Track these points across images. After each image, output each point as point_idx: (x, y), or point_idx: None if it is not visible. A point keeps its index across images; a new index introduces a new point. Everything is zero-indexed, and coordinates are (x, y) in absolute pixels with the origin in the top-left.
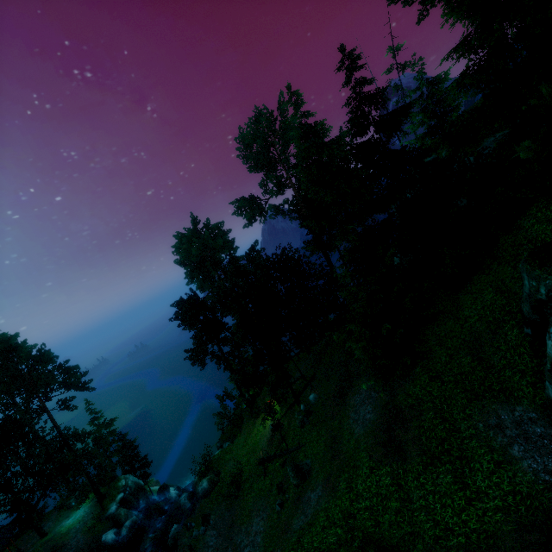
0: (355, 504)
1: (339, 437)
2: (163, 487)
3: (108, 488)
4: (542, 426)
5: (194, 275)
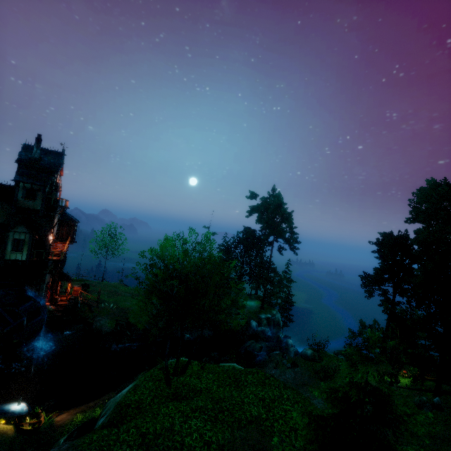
0: None
1: None
2: (288, 337)
3: (267, 307)
4: None
5: (418, 218)
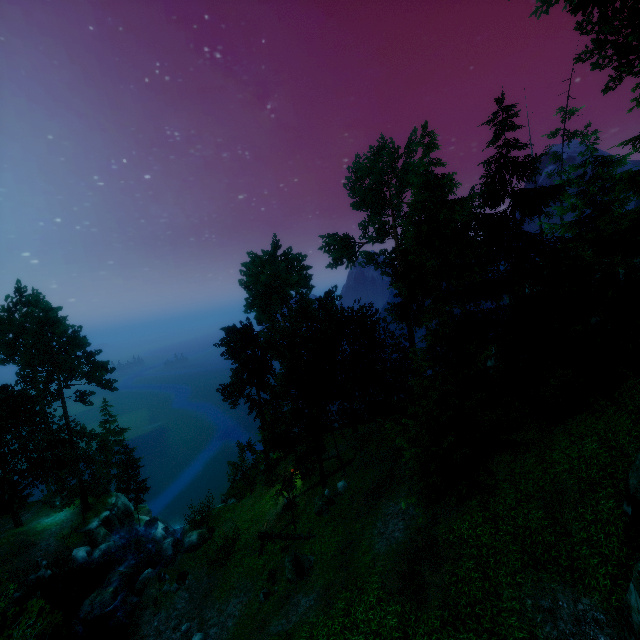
0: (347, 634)
1: (355, 545)
2: (152, 521)
3: (96, 500)
4: (609, 636)
5: (255, 304)
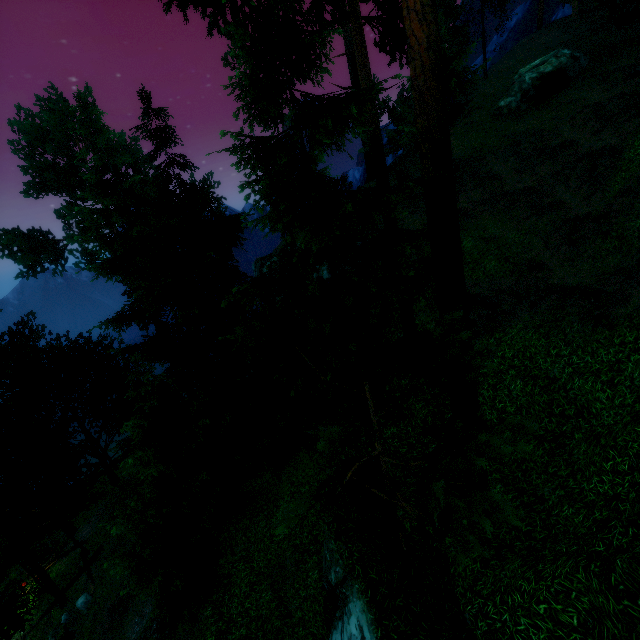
0: None
1: None
2: None
3: None
4: None
5: None
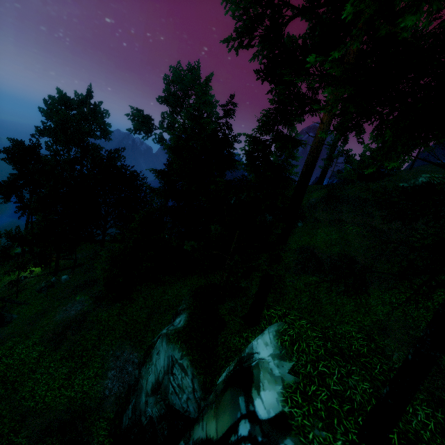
0: (4, 359)
1: (47, 313)
2: None
3: None
4: (134, 368)
5: (45, 134)
